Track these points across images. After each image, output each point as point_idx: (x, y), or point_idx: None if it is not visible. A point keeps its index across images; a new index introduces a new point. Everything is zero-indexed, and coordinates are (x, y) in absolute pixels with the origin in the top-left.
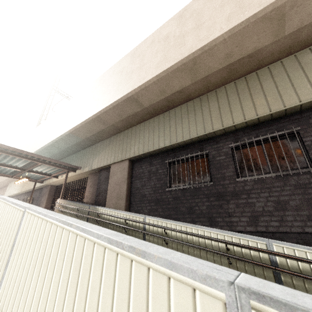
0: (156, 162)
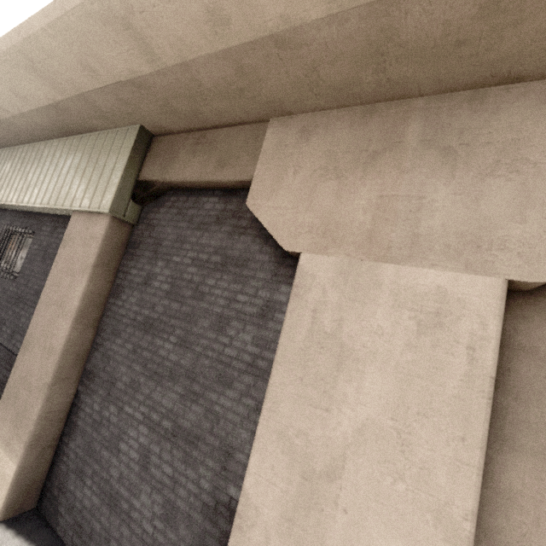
0: None
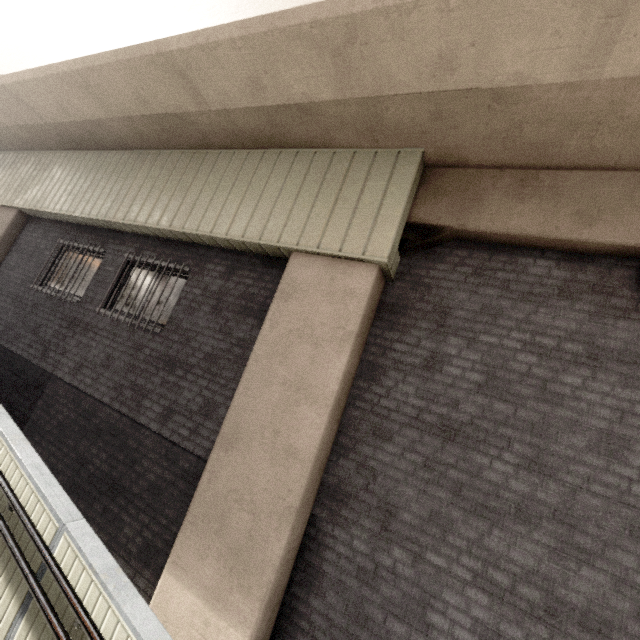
0: (52, 235)
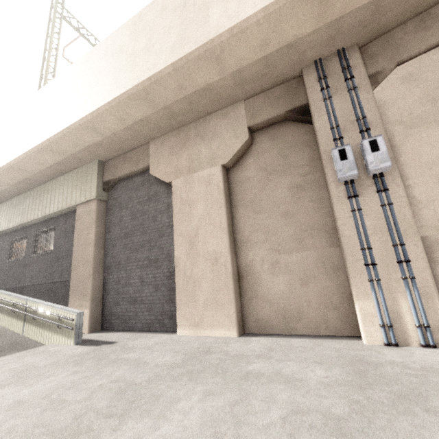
0: (6, 240)
